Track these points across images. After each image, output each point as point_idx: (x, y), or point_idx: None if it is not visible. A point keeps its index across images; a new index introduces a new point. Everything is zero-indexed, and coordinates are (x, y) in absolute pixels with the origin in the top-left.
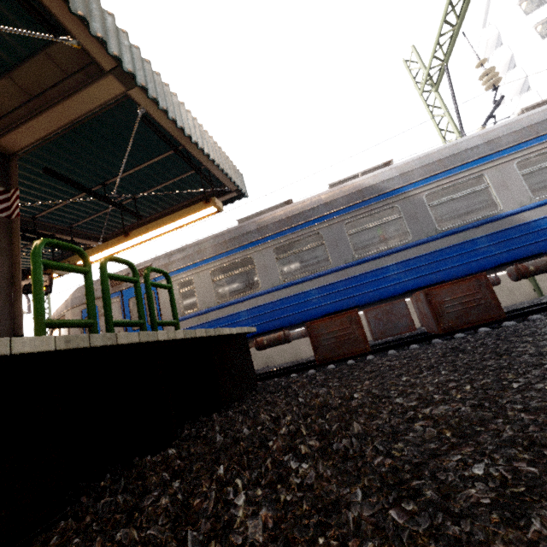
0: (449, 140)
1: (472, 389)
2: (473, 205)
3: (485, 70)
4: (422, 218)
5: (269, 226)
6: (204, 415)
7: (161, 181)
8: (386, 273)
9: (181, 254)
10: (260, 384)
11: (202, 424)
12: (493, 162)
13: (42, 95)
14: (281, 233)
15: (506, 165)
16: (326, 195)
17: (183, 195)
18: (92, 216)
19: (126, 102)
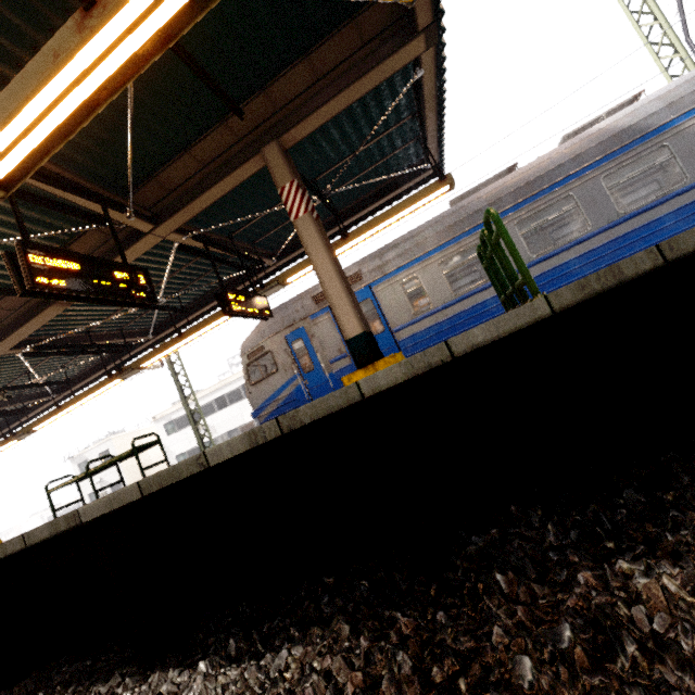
0: (666, 56)
1: None
2: None
3: None
4: None
5: (504, 199)
6: None
7: (360, 169)
8: (661, 225)
9: (395, 251)
10: None
11: None
12: None
13: (329, 74)
14: (521, 204)
15: None
16: (569, 148)
17: (369, 184)
18: (279, 227)
19: None
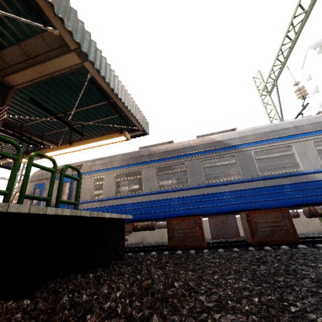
0: None
1: (259, 302)
2: (285, 164)
3: (298, 87)
4: (250, 165)
5: (156, 154)
6: (76, 272)
7: (99, 117)
8: (222, 196)
9: (101, 161)
10: (128, 255)
11: (68, 280)
12: (298, 139)
13: (35, 57)
14: (162, 159)
15: (306, 142)
16: (193, 141)
17: (111, 128)
18: (56, 130)
19: (83, 70)
